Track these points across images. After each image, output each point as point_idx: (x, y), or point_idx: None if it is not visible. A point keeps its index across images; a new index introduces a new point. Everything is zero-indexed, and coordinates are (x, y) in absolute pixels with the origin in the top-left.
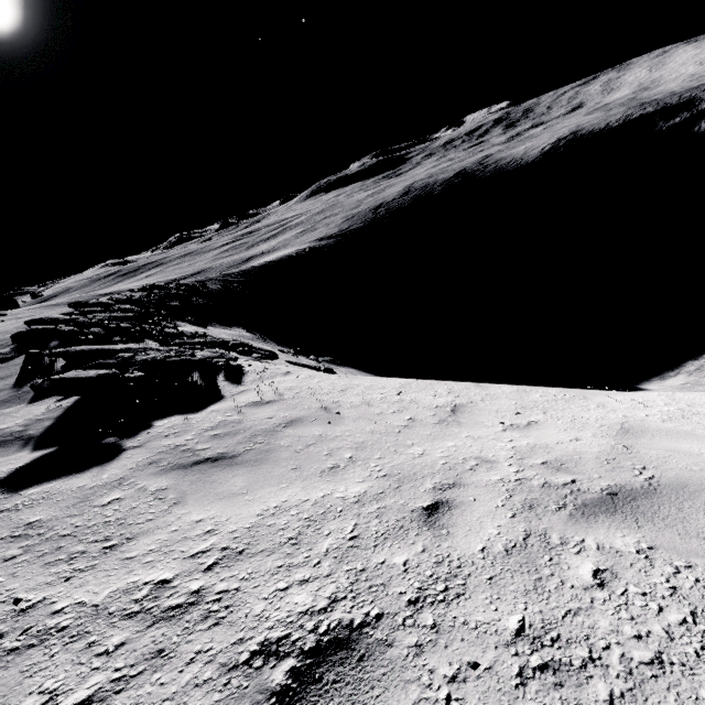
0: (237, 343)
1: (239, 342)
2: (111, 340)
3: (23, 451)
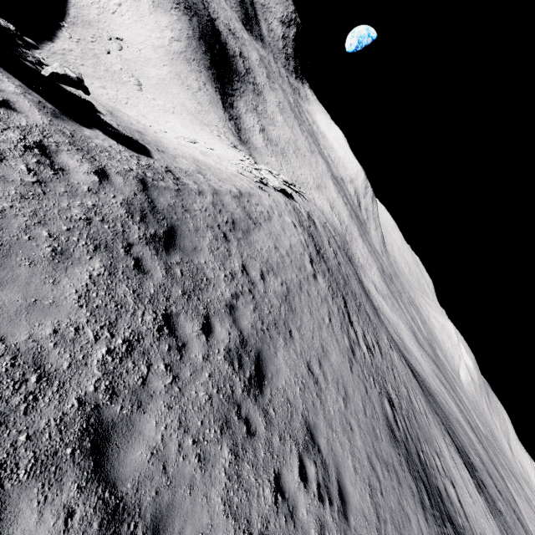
0: None
1: None
2: None
3: (81, 127)
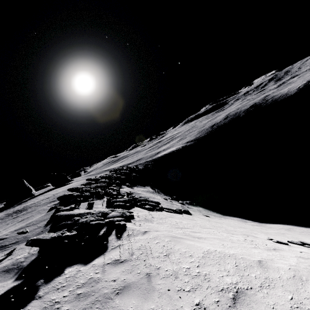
0: (140, 199)
1: (142, 198)
2: (88, 200)
3: (13, 278)
